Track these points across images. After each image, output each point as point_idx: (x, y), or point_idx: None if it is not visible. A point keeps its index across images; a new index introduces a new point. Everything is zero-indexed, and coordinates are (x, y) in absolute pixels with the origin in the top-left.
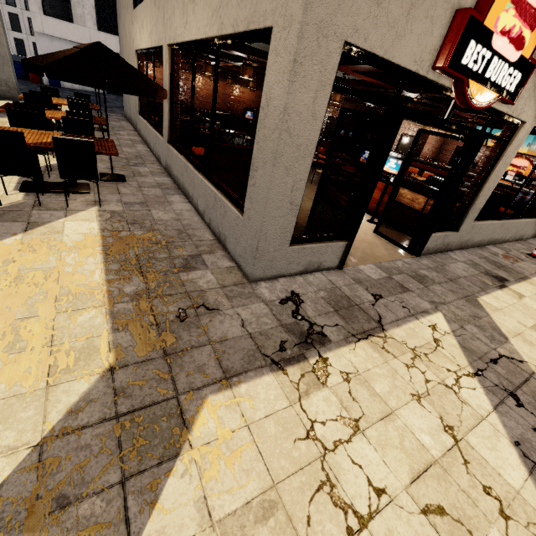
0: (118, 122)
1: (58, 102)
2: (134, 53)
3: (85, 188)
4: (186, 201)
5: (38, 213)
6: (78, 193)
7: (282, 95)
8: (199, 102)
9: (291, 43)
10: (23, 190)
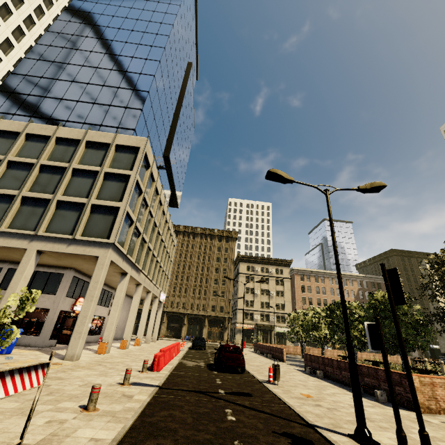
0: None
1: None
2: None
3: None
4: None
5: None
6: None
7: (53, 316)
8: None
9: (55, 311)
10: None
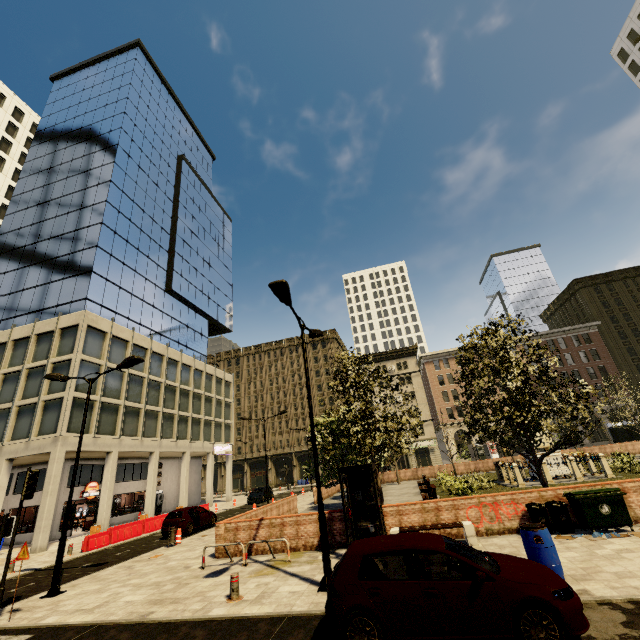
0: None
1: None
2: None
3: None
4: (20, 544)
5: None
6: None
7: (56, 510)
8: None
9: (57, 504)
10: None
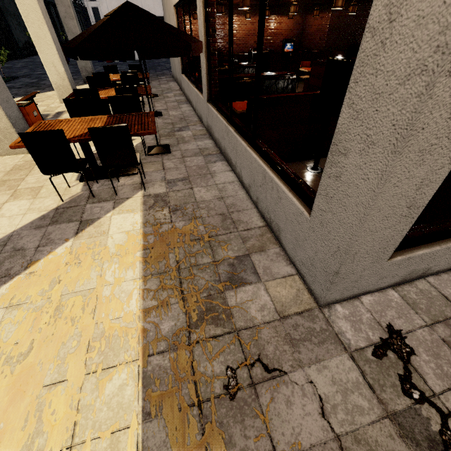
0: (167, 84)
1: (115, 78)
2: (173, 9)
3: (133, 169)
4: (228, 169)
5: (90, 208)
6: (127, 175)
7: None
8: (236, 46)
9: None
10: (82, 180)
